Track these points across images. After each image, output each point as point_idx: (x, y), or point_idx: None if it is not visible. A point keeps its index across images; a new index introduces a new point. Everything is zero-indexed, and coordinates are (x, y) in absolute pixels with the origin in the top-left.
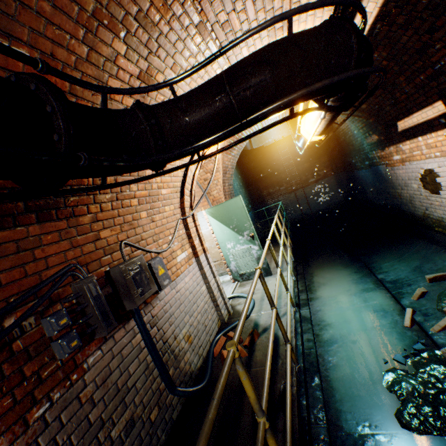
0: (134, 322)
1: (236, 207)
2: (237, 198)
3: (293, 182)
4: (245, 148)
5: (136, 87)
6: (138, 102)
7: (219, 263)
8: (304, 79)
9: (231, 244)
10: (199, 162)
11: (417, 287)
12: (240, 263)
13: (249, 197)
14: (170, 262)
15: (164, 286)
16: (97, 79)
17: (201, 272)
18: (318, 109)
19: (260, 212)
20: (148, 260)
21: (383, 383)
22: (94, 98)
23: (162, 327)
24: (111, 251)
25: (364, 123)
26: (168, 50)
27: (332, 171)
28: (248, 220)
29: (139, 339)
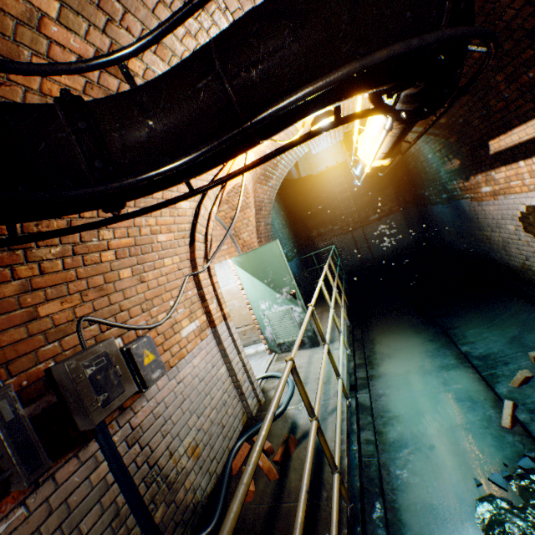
0: (98, 443)
1: (272, 255)
2: (273, 243)
3: (350, 220)
4: (291, 177)
5: (94, 78)
6: (64, 92)
7: (252, 327)
8: (355, 46)
9: (265, 304)
10: (192, 196)
11: (517, 367)
12: (278, 328)
13: (295, 239)
14: (169, 339)
15: (153, 381)
16: (5, 56)
17: (219, 348)
18: (382, 112)
19: (308, 257)
20: (130, 340)
21: (476, 520)
22: (6, 90)
23: (149, 442)
24: (61, 335)
25: (442, 144)
26: (145, 20)
27: (398, 206)
28: (288, 273)
29: (105, 469)
